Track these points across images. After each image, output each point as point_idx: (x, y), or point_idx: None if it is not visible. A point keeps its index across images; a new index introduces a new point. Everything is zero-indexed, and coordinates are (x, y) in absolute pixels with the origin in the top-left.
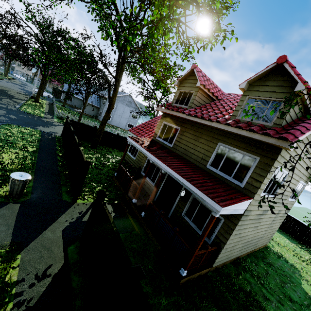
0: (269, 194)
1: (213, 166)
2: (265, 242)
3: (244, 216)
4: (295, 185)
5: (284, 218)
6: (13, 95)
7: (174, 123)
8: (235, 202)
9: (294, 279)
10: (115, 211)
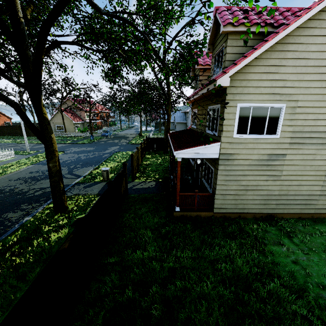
0: (261, 134)
1: (208, 129)
2: None
3: (224, 160)
4: None
5: None
6: (128, 137)
7: (195, 108)
8: (192, 147)
9: None
10: (156, 184)
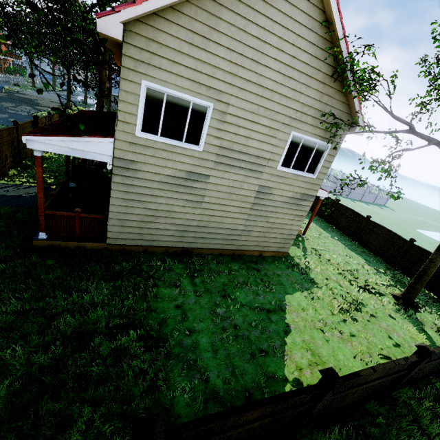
0: (179, 141)
1: None
2: (271, 245)
3: (121, 169)
4: (280, 140)
5: (306, 210)
6: (40, 104)
7: None
8: (60, 135)
9: (282, 288)
10: None
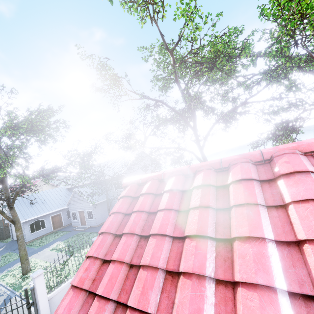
0: None
1: None
2: None
3: None
4: None
5: None
6: None
7: None
8: None
9: None
10: None
